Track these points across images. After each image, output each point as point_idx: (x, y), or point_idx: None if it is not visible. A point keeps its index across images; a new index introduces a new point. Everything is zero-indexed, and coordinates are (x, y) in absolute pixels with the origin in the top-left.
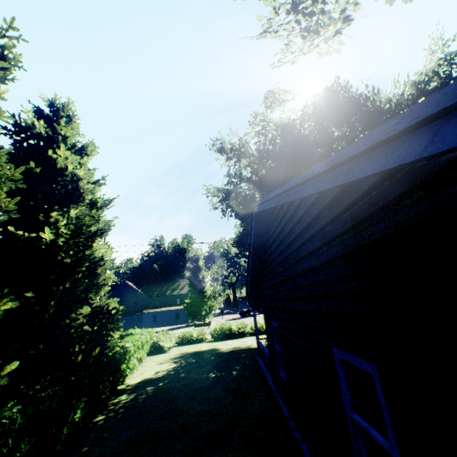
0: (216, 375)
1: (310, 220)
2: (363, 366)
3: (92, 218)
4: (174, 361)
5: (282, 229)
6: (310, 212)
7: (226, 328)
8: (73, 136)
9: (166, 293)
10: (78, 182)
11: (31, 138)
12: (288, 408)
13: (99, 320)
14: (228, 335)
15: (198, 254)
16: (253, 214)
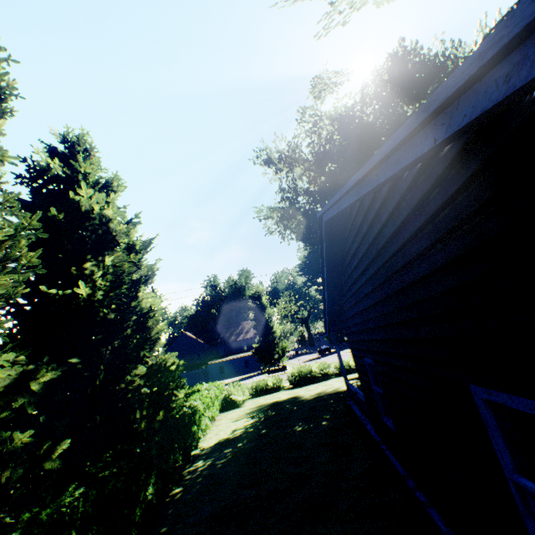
0: (302, 428)
1: (410, 211)
2: None
3: (131, 264)
4: (251, 416)
5: (364, 236)
6: (408, 200)
7: (305, 371)
8: (95, 172)
9: (229, 339)
10: (109, 224)
11: (48, 182)
12: (402, 464)
13: (158, 379)
14: (308, 380)
15: (259, 290)
16: (321, 225)
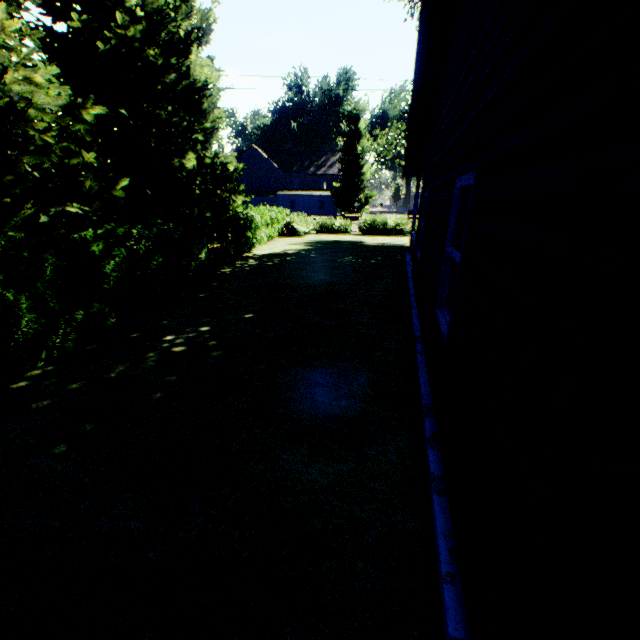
0: (350, 260)
1: None
2: (469, 181)
3: None
4: (307, 245)
5: None
6: None
7: (380, 222)
8: None
9: (307, 171)
10: None
11: None
12: (415, 288)
13: (212, 170)
14: (380, 232)
15: (359, 109)
16: None
